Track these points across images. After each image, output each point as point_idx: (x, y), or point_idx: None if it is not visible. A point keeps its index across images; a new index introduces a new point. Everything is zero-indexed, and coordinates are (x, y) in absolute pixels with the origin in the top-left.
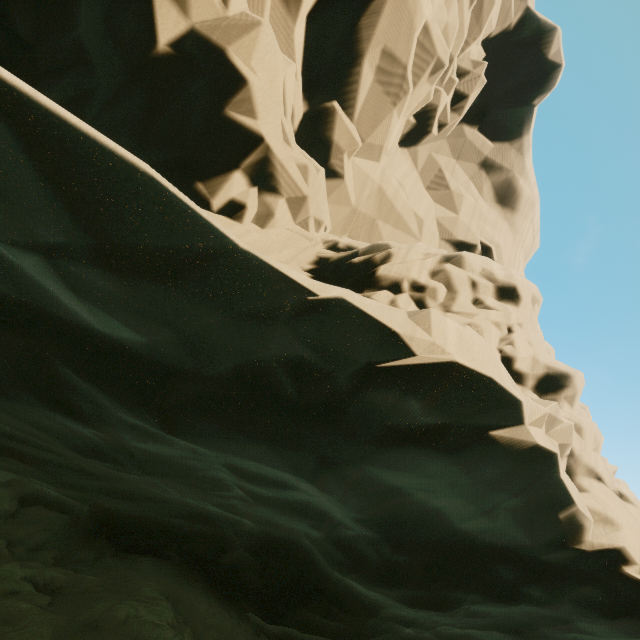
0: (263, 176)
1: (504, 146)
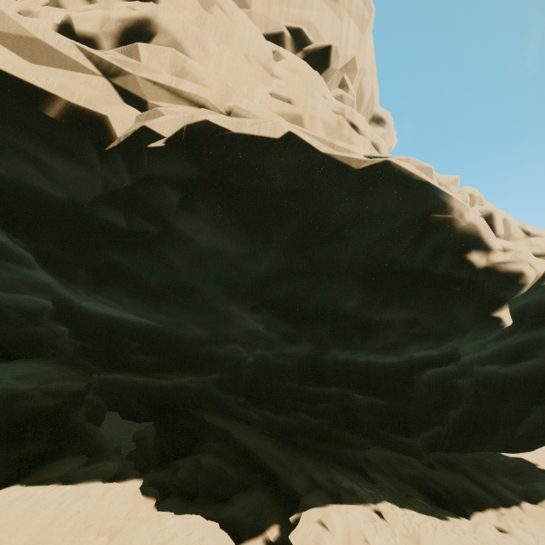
0: None
1: None
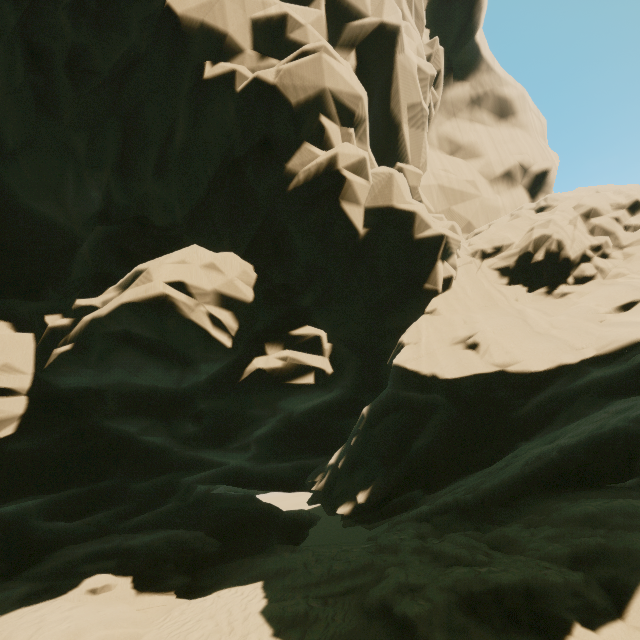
0: (444, 252)
1: (476, 76)
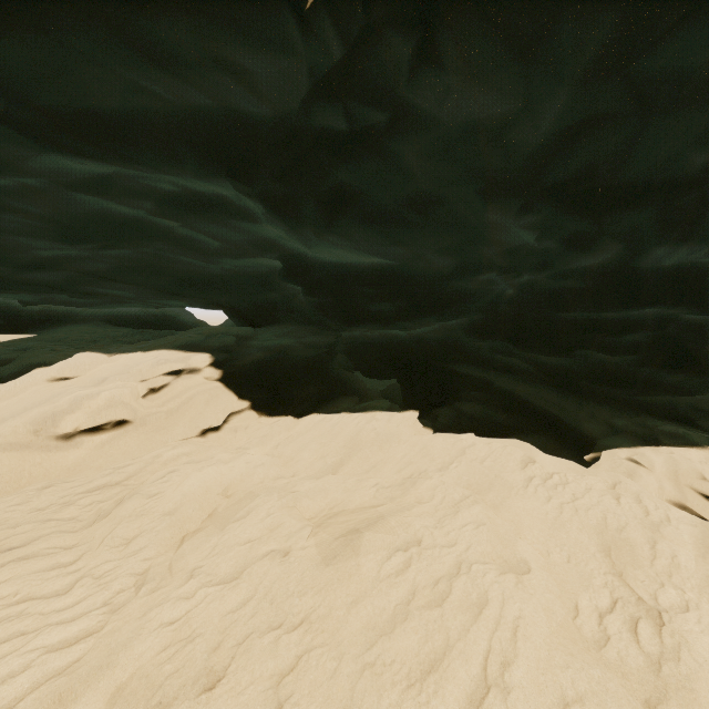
0: None
1: None
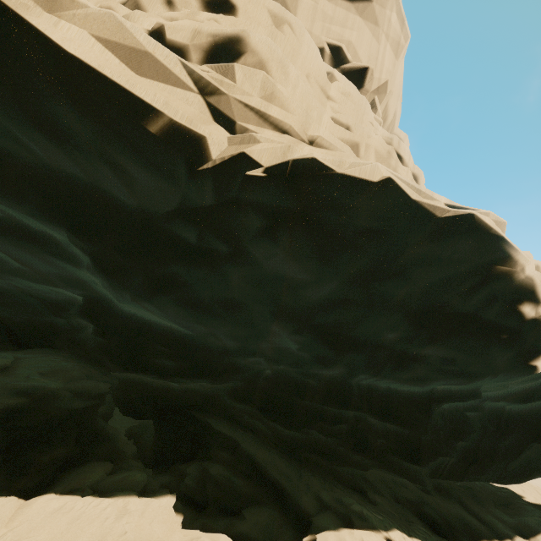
0: None
1: None
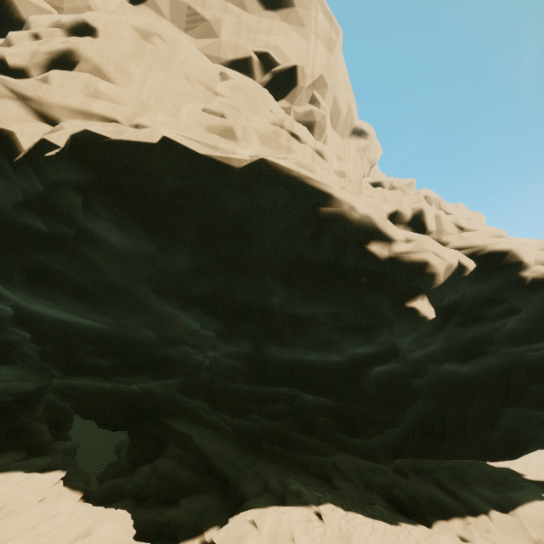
0: None
1: None
